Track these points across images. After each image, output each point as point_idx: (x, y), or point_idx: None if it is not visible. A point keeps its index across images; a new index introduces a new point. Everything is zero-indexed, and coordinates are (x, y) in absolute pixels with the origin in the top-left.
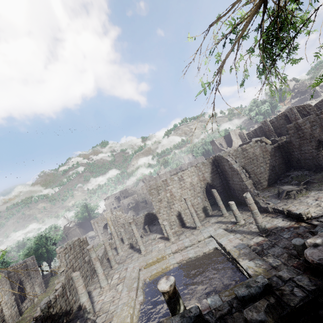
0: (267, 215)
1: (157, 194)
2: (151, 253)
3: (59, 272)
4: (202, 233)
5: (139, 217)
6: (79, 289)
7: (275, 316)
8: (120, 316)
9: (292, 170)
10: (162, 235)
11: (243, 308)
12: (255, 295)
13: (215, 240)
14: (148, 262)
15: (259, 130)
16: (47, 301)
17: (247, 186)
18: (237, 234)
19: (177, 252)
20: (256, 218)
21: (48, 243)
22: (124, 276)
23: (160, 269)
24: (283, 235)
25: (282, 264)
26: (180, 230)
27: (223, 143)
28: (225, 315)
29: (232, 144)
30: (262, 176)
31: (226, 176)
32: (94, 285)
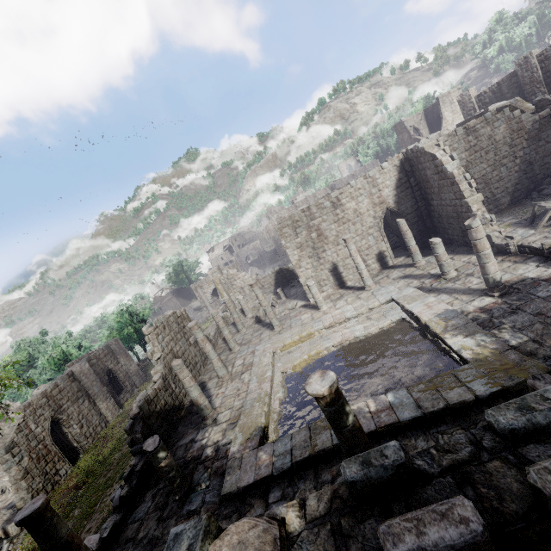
0: (505, 259)
1: (293, 235)
2: (290, 329)
3: (154, 360)
4: (375, 296)
5: (265, 276)
6: (186, 382)
7: None
8: (250, 415)
9: None
10: (307, 302)
11: (510, 453)
12: (542, 428)
13: (399, 307)
14: (286, 342)
15: (507, 83)
16: (144, 396)
17: (470, 207)
18: (442, 296)
19: (333, 326)
20: (486, 266)
21: (134, 320)
22: (251, 362)
23: (306, 352)
24: (537, 293)
25: (529, 341)
26: (336, 293)
27: (422, 126)
28: (464, 463)
29: (441, 125)
30: (502, 186)
31: (427, 192)
32: (208, 374)
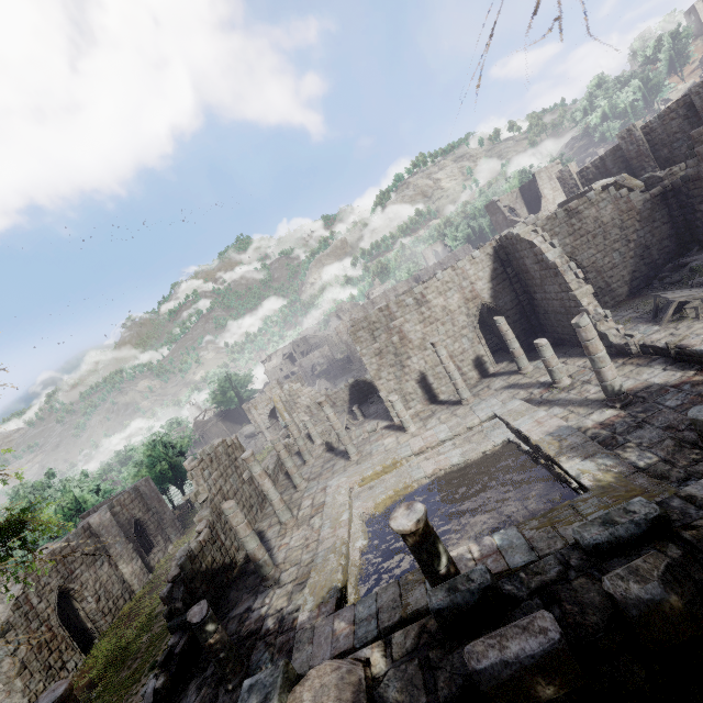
0: (626, 361)
1: (370, 339)
2: (371, 457)
3: (199, 503)
4: (474, 412)
5: (337, 390)
6: (241, 530)
7: (690, 590)
8: (323, 571)
9: (696, 251)
10: (390, 422)
11: (595, 568)
12: (625, 541)
13: (504, 425)
14: (366, 474)
15: (611, 158)
16: (186, 551)
17: (579, 301)
18: (554, 409)
19: (423, 452)
20: (601, 371)
21: (170, 453)
22: (323, 502)
23: (391, 486)
24: (665, 402)
25: (660, 461)
26: (427, 409)
27: (519, 206)
28: (552, 583)
29: (540, 204)
30: (616, 274)
31: (528, 284)
32: (267, 520)
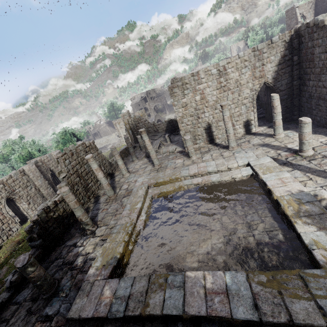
0: None
1: (181, 95)
2: (166, 169)
3: (61, 178)
4: (236, 158)
5: (160, 123)
6: (71, 204)
7: None
8: (113, 241)
9: None
10: (183, 149)
11: None
12: None
13: (253, 172)
14: (159, 181)
15: None
16: (44, 207)
17: None
18: (295, 172)
19: (196, 176)
20: None
21: (72, 139)
22: (132, 189)
23: (171, 192)
24: None
25: None
26: (206, 146)
27: (309, 15)
28: None
29: None
30: None
31: (307, 72)
32: (104, 190)
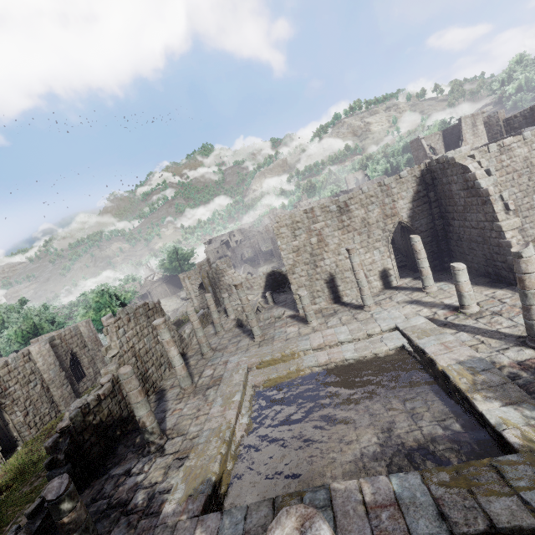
0: None
1: (291, 236)
2: (272, 341)
3: (108, 357)
4: (376, 320)
5: (256, 276)
6: (132, 396)
7: None
8: (202, 455)
9: None
10: (295, 312)
11: None
12: None
13: (404, 339)
14: (265, 358)
15: None
16: (81, 404)
17: (504, 232)
18: (461, 334)
19: (322, 348)
20: (532, 308)
21: (113, 303)
22: (222, 375)
23: (285, 375)
24: None
25: None
26: (330, 307)
27: (439, 146)
28: None
29: (460, 146)
30: (531, 215)
31: (448, 210)
32: (171, 380)
